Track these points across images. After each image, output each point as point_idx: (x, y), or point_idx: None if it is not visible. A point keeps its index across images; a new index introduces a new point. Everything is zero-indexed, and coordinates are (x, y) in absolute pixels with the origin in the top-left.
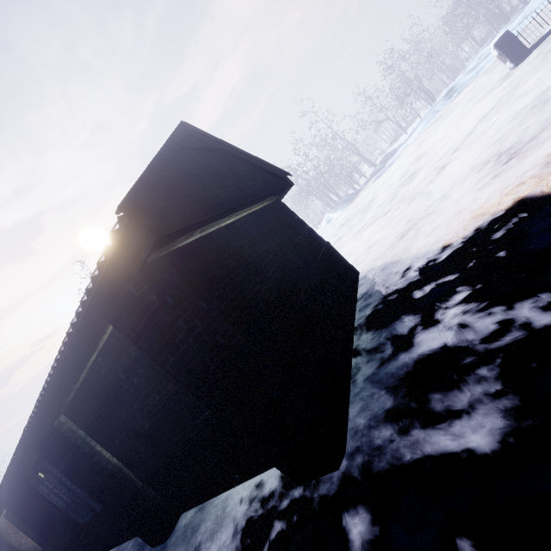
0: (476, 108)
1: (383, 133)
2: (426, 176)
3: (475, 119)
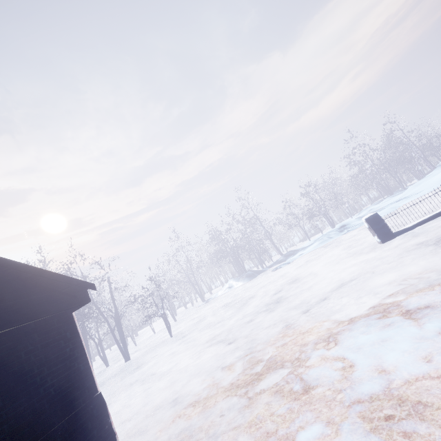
0: (346, 262)
1: (298, 230)
2: (278, 319)
3: (339, 277)
